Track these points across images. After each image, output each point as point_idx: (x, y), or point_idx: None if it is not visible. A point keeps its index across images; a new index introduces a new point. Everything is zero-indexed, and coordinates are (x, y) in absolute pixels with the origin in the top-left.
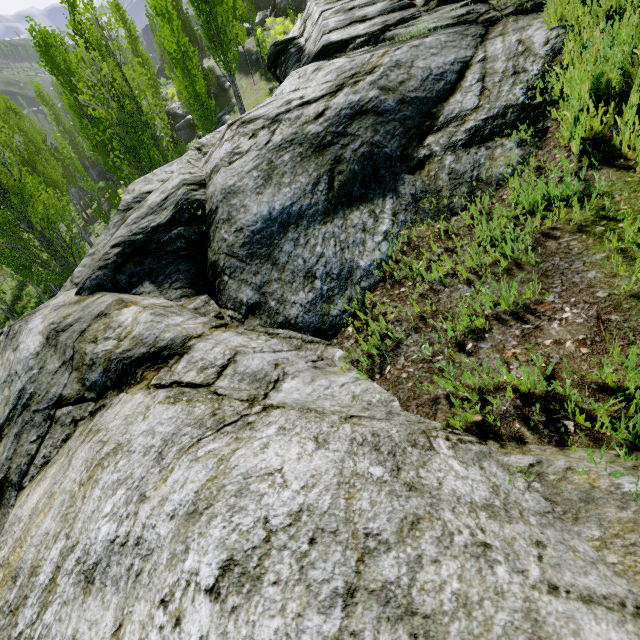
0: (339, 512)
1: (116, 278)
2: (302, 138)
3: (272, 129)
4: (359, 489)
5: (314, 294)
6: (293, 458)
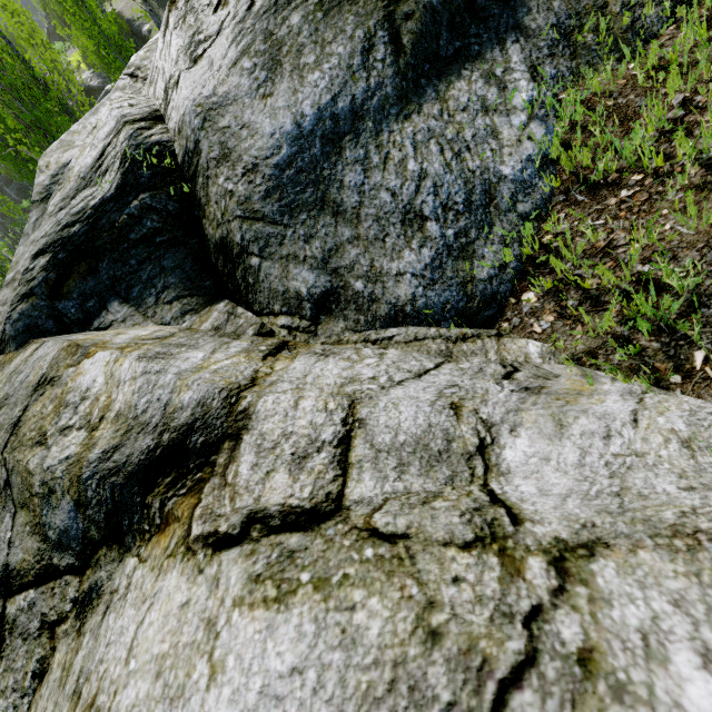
0: None
1: (57, 309)
2: None
3: None
4: None
5: (432, 249)
6: None
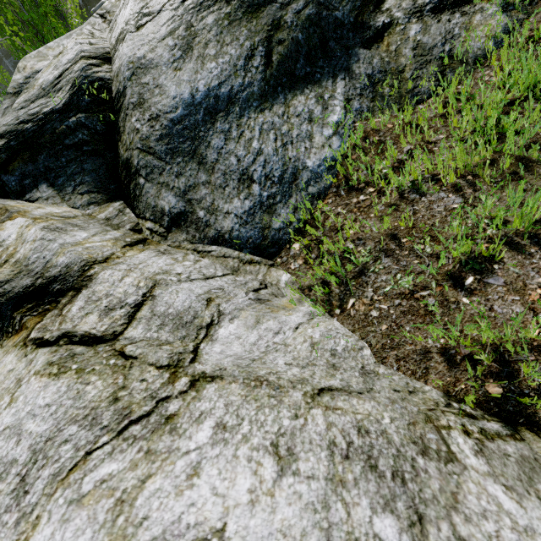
0: None
1: (2, 179)
2: None
3: None
4: None
5: (251, 202)
6: (242, 502)
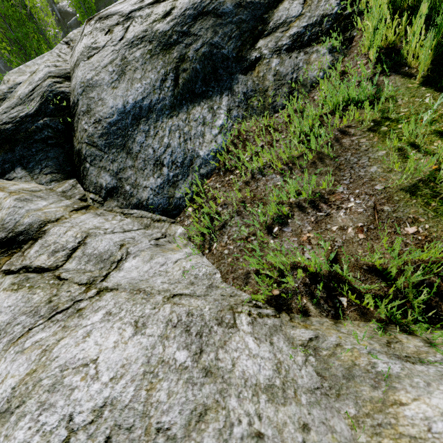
0: (138, 405)
1: None
2: (151, 36)
3: (125, 26)
4: (161, 379)
5: (162, 179)
6: (109, 347)
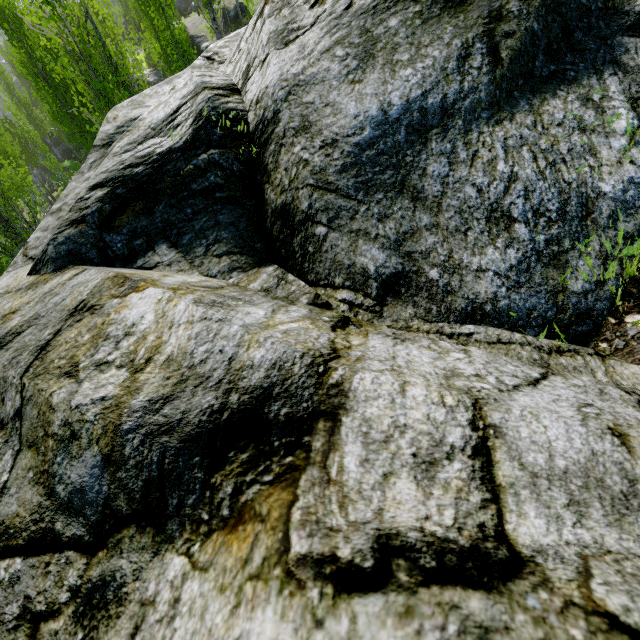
0: None
1: (103, 240)
2: None
3: None
4: None
5: (519, 251)
6: None
